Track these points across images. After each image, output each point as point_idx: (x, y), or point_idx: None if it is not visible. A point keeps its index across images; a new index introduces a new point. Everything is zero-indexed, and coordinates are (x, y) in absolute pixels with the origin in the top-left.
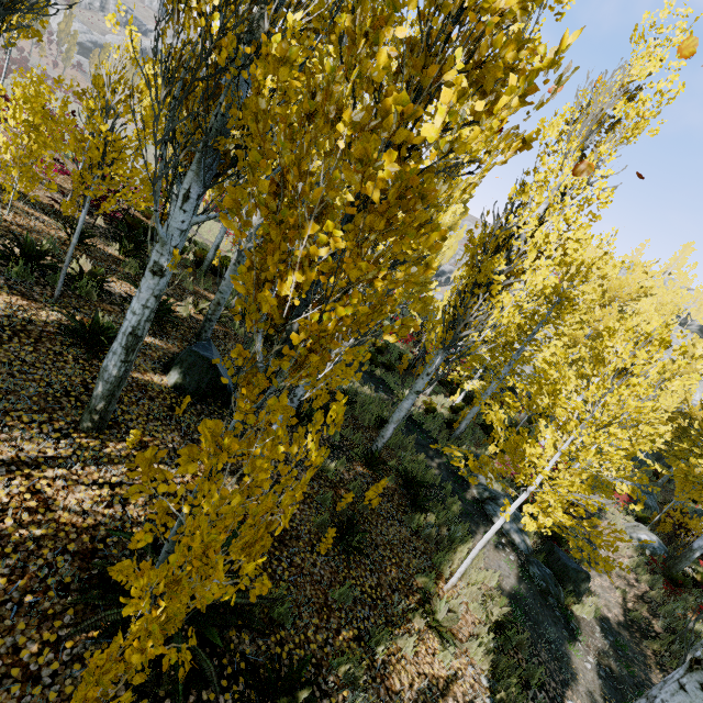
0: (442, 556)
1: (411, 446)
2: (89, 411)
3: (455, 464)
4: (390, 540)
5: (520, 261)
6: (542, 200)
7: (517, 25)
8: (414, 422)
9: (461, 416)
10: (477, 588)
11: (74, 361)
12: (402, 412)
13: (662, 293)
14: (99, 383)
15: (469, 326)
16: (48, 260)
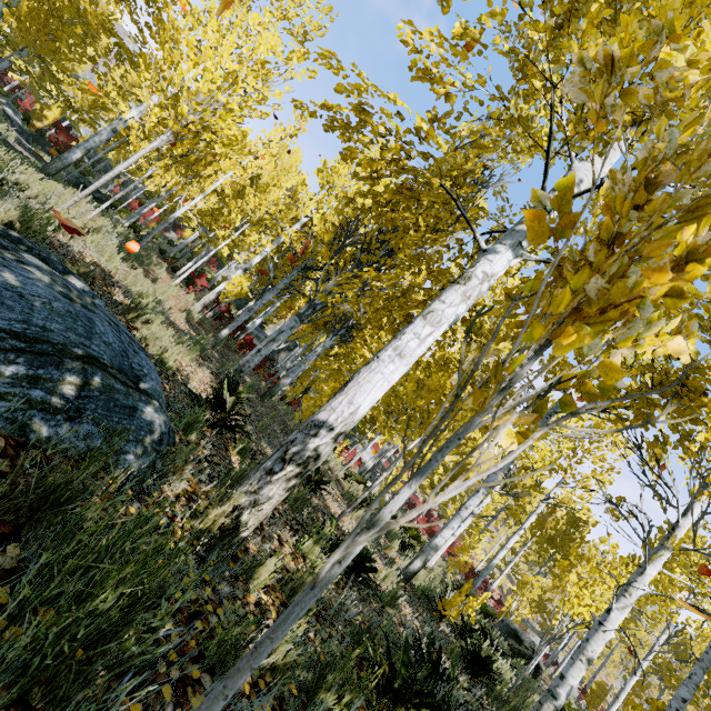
0: None
1: None
2: None
3: None
4: None
5: None
6: None
7: None
8: None
9: None
10: None
11: None
12: None
13: None
14: None
15: None
16: None
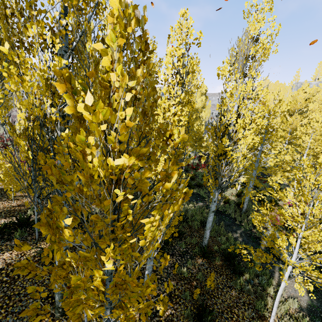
0: (259, 304)
1: (223, 229)
2: (56, 308)
3: (244, 260)
4: (228, 304)
5: (236, 135)
6: (234, 104)
7: (179, 62)
8: (220, 212)
9: (242, 201)
10: (287, 320)
11: (49, 273)
12: (210, 223)
13: (319, 92)
14: (56, 295)
15: (224, 176)
16: (33, 217)
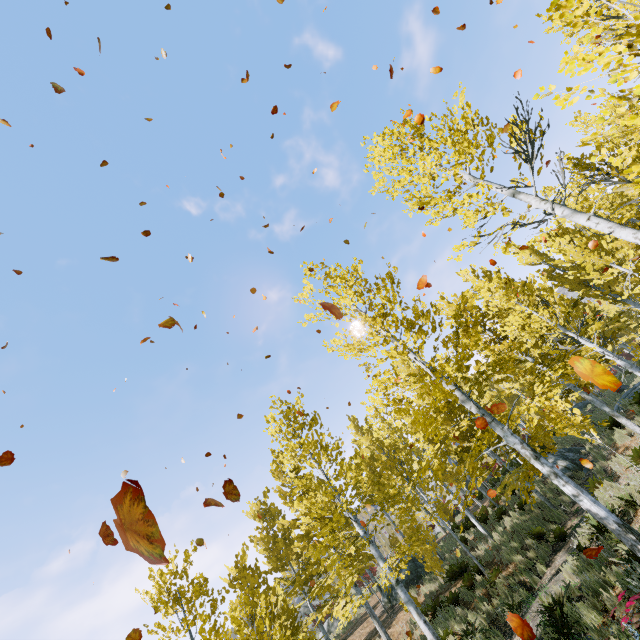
0: None
1: None
2: None
3: None
4: None
5: None
6: None
7: None
8: None
9: None
10: None
11: None
12: None
13: None
14: None
15: None
16: None
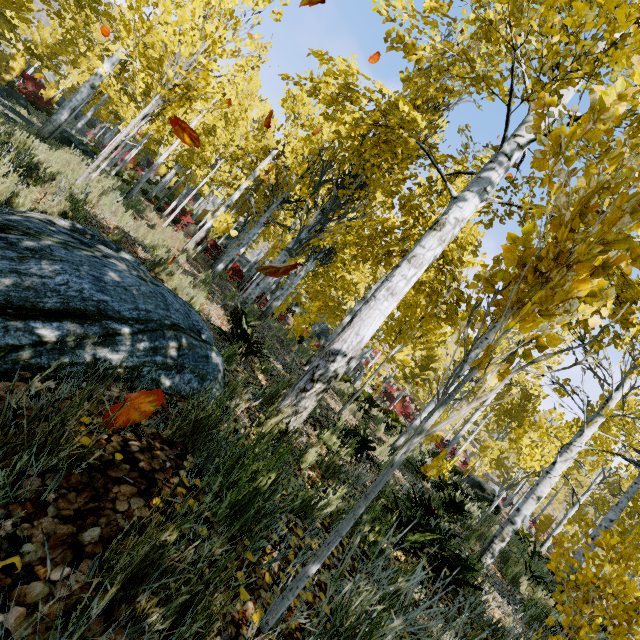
0: None
1: None
2: None
3: None
4: None
5: None
6: None
7: None
8: None
9: None
10: None
11: None
12: None
13: None
14: None
15: None
16: None
